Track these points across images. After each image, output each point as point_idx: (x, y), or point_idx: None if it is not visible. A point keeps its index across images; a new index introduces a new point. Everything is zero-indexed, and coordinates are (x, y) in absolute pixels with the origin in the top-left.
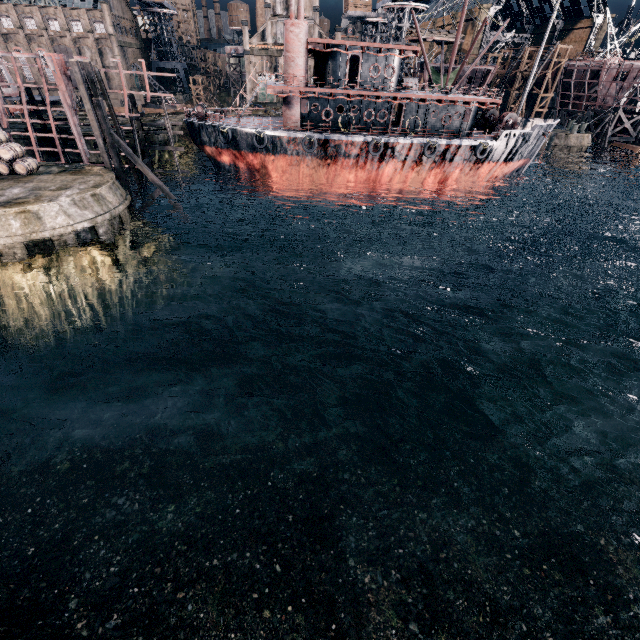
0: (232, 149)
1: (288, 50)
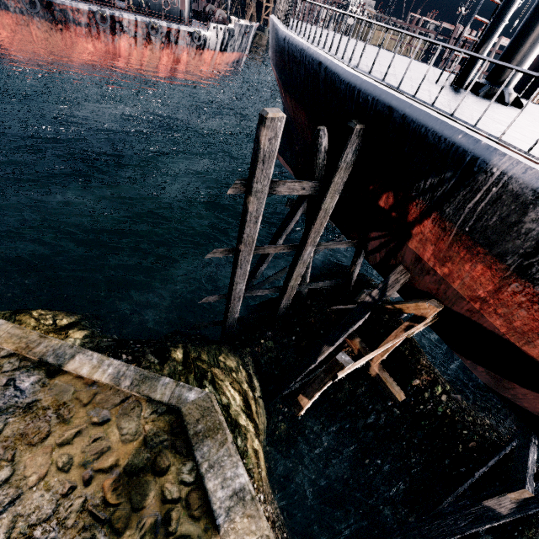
0: None
1: None
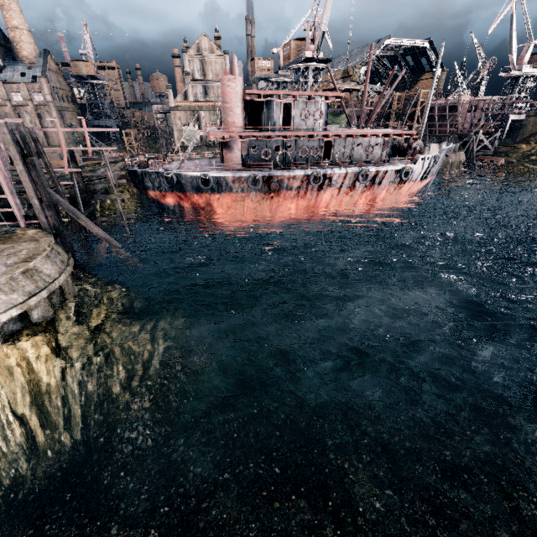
0: (177, 191)
1: (226, 101)
